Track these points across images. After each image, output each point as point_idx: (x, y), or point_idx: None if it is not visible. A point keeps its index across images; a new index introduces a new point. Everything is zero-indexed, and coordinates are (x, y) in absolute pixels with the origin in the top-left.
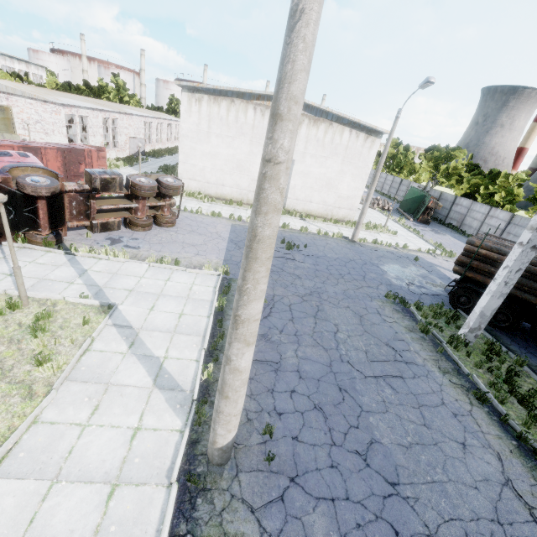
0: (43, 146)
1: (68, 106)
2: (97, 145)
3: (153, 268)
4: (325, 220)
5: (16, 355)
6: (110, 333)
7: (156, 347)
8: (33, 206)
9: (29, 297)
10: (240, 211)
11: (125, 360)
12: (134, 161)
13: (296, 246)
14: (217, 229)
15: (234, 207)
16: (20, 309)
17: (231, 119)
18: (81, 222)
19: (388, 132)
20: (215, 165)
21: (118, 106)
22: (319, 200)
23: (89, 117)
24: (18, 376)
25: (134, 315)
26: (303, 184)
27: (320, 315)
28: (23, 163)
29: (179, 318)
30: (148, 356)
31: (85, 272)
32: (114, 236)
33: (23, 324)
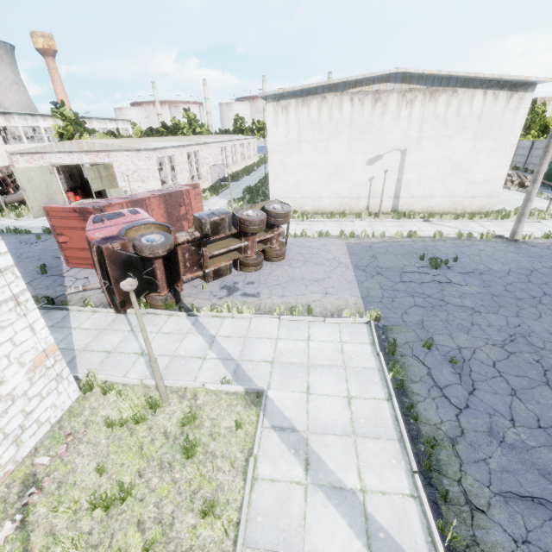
0: (146, 196)
1: (157, 150)
2: (185, 181)
3: (284, 322)
4: (456, 216)
5: (172, 493)
6: (272, 443)
7: (341, 468)
8: (150, 268)
9: (166, 386)
10: (346, 224)
11: (310, 500)
12: (218, 189)
13: (443, 261)
14: (333, 253)
15: (337, 221)
16: (161, 407)
17: (323, 119)
18: (195, 274)
19: (547, 80)
20: (309, 177)
21: (195, 138)
22: (443, 192)
23: (175, 155)
24: (183, 538)
25: (291, 407)
26: (420, 176)
27: None
28: (136, 221)
29: (349, 406)
30: (339, 489)
31: (213, 339)
32: (228, 282)
33: (168, 433)
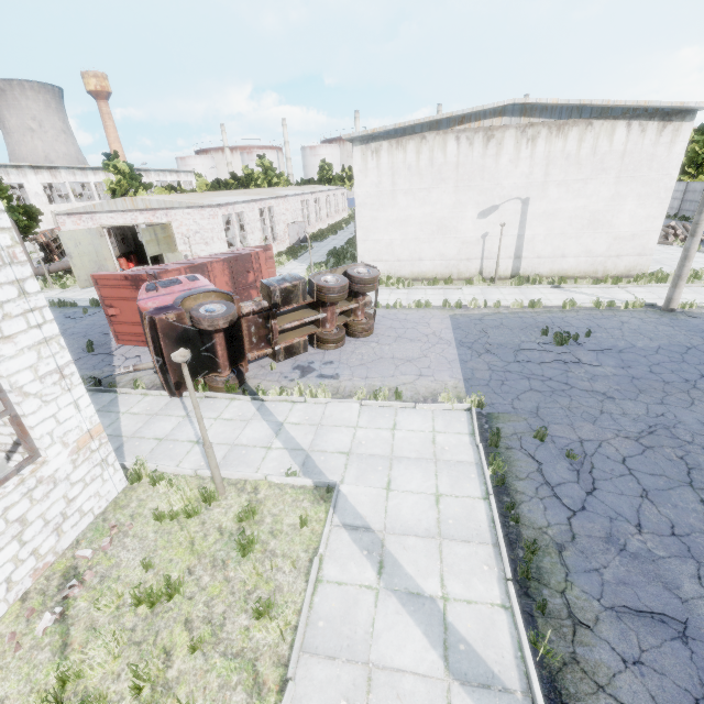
0: (208, 261)
1: (224, 206)
2: (257, 243)
3: (366, 408)
4: (595, 281)
5: (224, 592)
6: (341, 542)
7: (421, 573)
8: (210, 343)
9: (224, 478)
10: (452, 292)
11: (380, 605)
12: (297, 252)
13: (572, 336)
14: (432, 327)
15: (442, 288)
16: (216, 500)
17: (423, 164)
18: (262, 351)
19: None
20: (406, 234)
21: (271, 190)
22: (578, 250)
23: (245, 212)
24: (234, 639)
25: (367, 504)
26: (547, 231)
27: (701, 479)
28: (194, 289)
29: (436, 504)
30: (416, 595)
31: (281, 427)
32: (302, 362)
33: (223, 529)
